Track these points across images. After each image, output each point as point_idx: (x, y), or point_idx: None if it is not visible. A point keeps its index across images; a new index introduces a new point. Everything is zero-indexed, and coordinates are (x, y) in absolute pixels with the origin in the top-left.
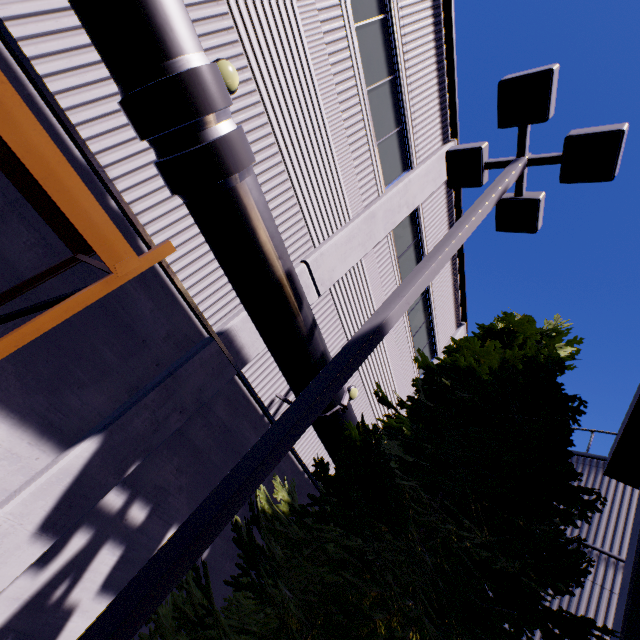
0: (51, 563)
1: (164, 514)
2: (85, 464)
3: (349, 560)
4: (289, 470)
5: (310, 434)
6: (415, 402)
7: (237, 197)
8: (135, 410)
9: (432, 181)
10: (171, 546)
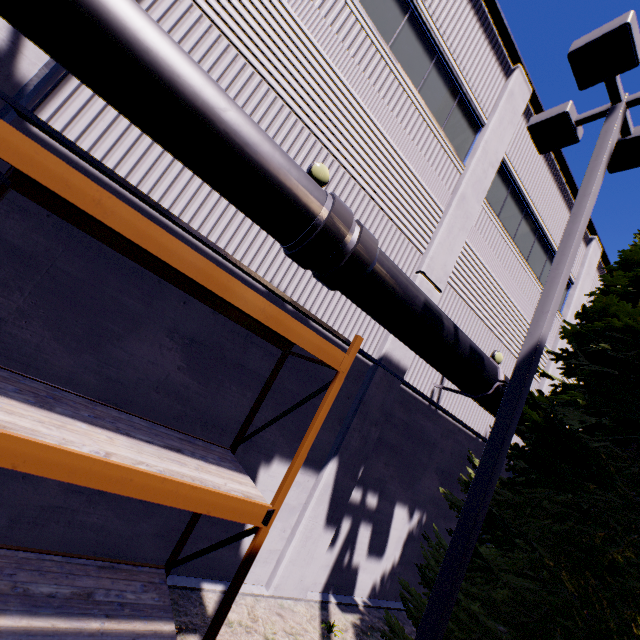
0: (336, 542)
1: (387, 497)
2: (334, 478)
3: (568, 513)
4: (464, 440)
5: (471, 406)
6: (583, 381)
7: (376, 275)
8: (349, 434)
9: (508, 124)
10: (461, 529)
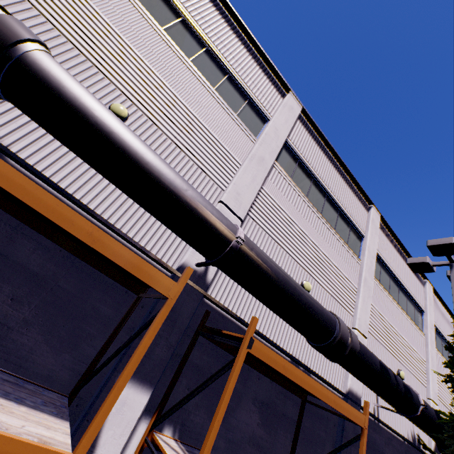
0: None
1: None
2: None
3: None
4: (397, 444)
5: (395, 414)
6: None
7: (359, 354)
8: None
9: (375, 234)
10: None
